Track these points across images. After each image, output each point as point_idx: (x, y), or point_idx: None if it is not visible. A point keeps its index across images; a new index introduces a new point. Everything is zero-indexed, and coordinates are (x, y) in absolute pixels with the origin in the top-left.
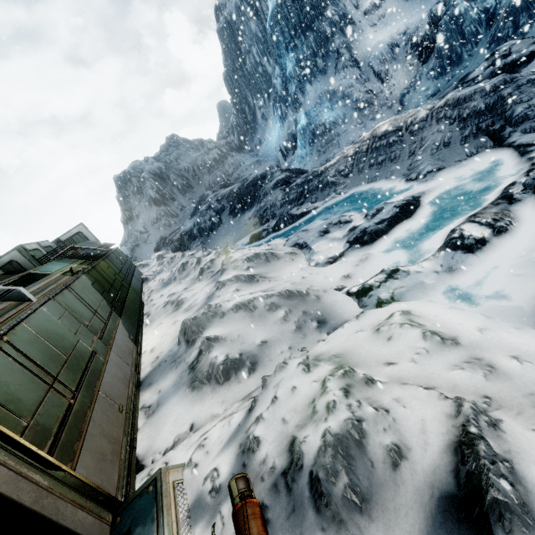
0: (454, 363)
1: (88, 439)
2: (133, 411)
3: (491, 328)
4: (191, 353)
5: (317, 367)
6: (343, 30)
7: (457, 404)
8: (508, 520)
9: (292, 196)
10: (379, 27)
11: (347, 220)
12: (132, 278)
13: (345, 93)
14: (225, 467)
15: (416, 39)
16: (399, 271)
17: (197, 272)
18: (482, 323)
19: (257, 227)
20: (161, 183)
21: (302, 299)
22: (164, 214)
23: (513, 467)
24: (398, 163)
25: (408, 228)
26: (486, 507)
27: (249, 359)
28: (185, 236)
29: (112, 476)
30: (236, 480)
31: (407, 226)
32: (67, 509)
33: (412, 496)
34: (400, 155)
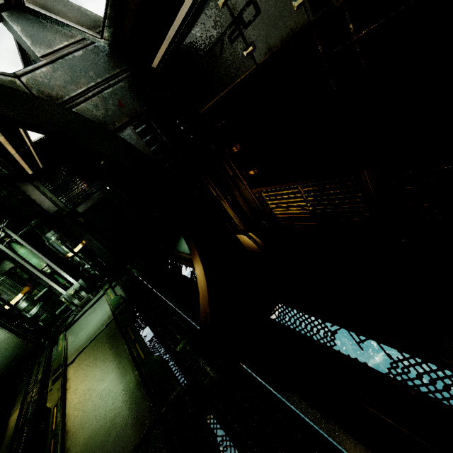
0: None
1: None
2: None
3: None
4: None
5: None
6: None
7: None
8: None
9: None
10: None
11: None
12: None
13: None
14: None
15: None
16: None
17: None
18: None
19: None
20: None
21: None
22: None
23: None
24: None
25: None
26: None
27: None
28: None
29: None
30: None
31: None
32: None
33: None
34: None
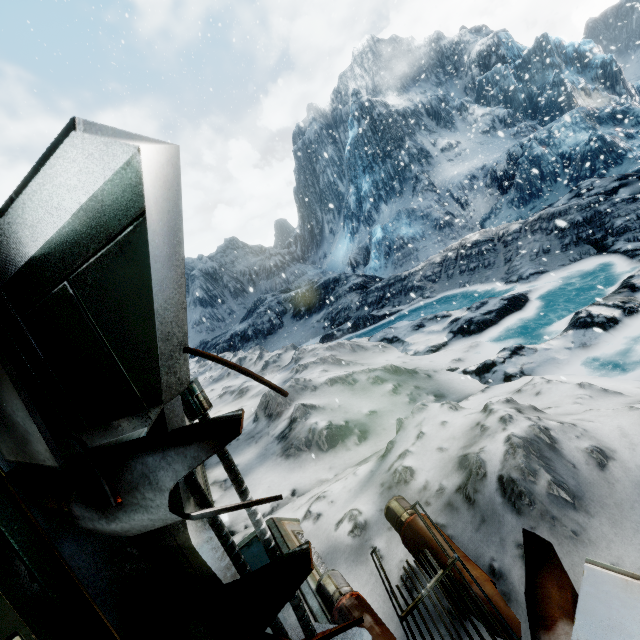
0: (626, 402)
1: None
2: (206, 482)
3: None
4: (276, 425)
5: (464, 408)
6: (420, 161)
7: None
8: None
9: (370, 299)
10: (456, 162)
11: (445, 314)
12: None
13: (424, 212)
14: (366, 506)
15: (495, 173)
16: (525, 348)
17: (259, 367)
18: (639, 385)
19: (328, 330)
20: (212, 283)
21: (410, 376)
22: (209, 316)
23: None
24: (493, 269)
25: (519, 320)
26: None
27: (357, 427)
28: (236, 337)
29: None
30: (397, 500)
31: (518, 318)
32: None
33: (633, 490)
34: (495, 262)
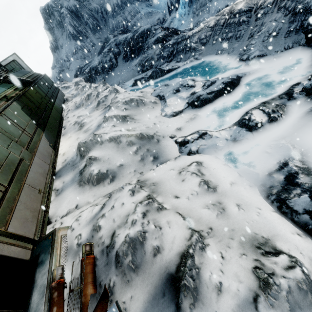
0: (207, 204)
1: (16, 212)
2: (48, 192)
3: (237, 183)
4: (81, 163)
5: (138, 193)
6: None
7: (191, 234)
8: (187, 292)
9: (165, 53)
10: None
11: (192, 85)
12: (55, 100)
13: None
14: (85, 235)
15: None
16: (207, 134)
17: (96, 103)
18: (235, 179)
19: (140, 74)
20: (77, 20)
21: (148, 141)
22: (80, 48)
23: (199, 271)
24: (240, 42)
25: (226, 100)
26: (180, 285)
27: (111, 174)
28: (92, 70)
29: (32, 228)
30: (85, 245)
31: (225, 99)
32: (4, 247)
33: (157, 269)
34: (243, 35)
